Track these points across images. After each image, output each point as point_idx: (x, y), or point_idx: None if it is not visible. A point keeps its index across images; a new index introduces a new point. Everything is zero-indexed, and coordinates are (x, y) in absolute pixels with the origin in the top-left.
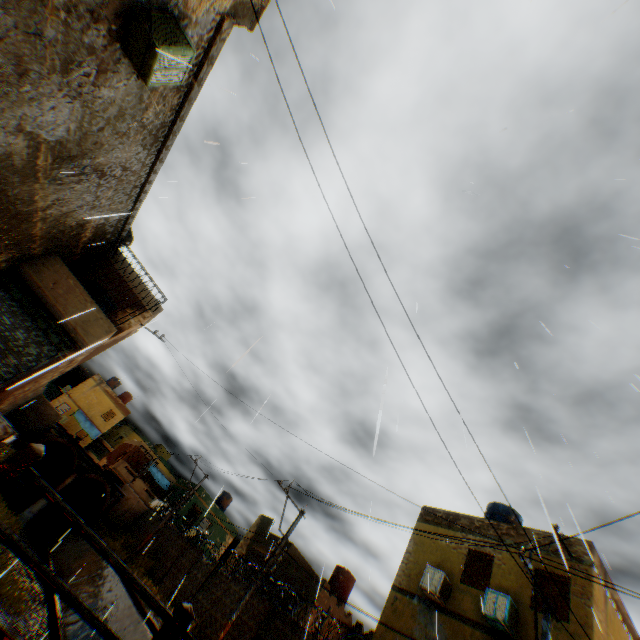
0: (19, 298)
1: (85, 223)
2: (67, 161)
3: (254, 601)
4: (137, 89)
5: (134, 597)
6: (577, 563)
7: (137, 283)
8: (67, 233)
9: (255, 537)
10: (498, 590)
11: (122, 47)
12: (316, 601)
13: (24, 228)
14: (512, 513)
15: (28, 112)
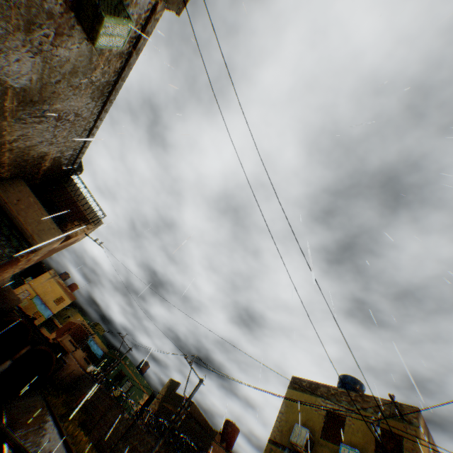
0: None
1: (45, 155)
2: (30, 105)
3: (162, 450)
4: (88, 52)
5: (68, 446)
6: (408, 424)
7: (84, 203)
8: (30, 162)
9: (165, 396)
10: (349, 445)
11: (76, 16)
12: (210, 448)
13: None
14: (358, 383)
15: None
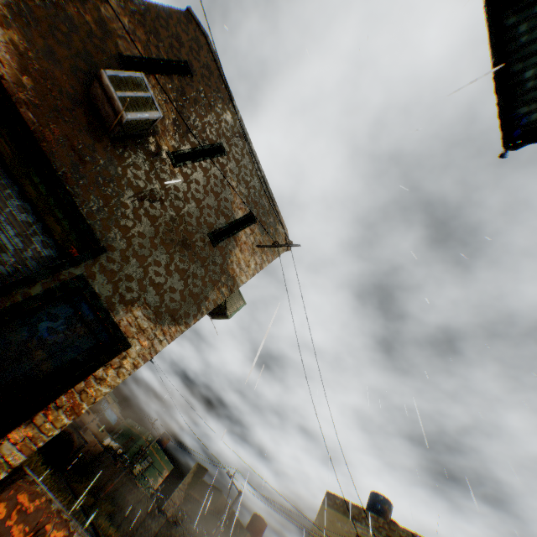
0: None
1: None
2: None
3: None
4: None
5: None
6: None
7: None
8: None
9: (192, 483)
10: None
11: None
12: None
13: None
14: (387, 502)
15: None
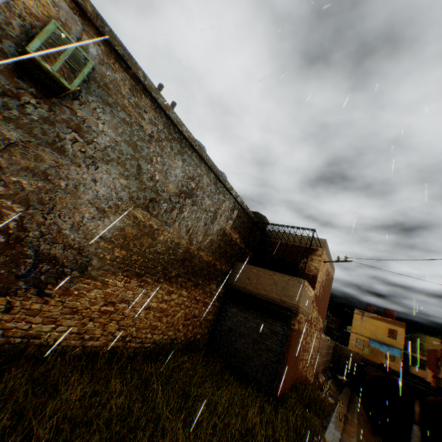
0: (241, 303)
1: (223, 232)
2: (155, 206)
3: None
4: (113, 119)
5: None
6: None
7: (293, 239)
8: (223, 246)
9: None
10: None
11: (57, 98)
12: None
13: (197, 263)
14: None
15: (88, 197)
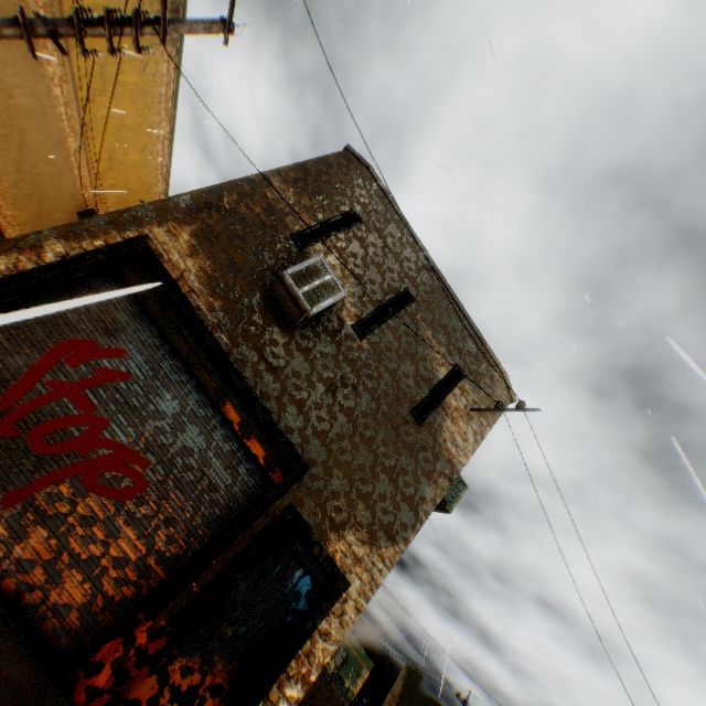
0: None
1: None
2: None
3: None
4: None
5: None
6: None
7: None
8: None
9: (404, 694)
10: None
11: None
12: None
13: None
14: None
15: None
